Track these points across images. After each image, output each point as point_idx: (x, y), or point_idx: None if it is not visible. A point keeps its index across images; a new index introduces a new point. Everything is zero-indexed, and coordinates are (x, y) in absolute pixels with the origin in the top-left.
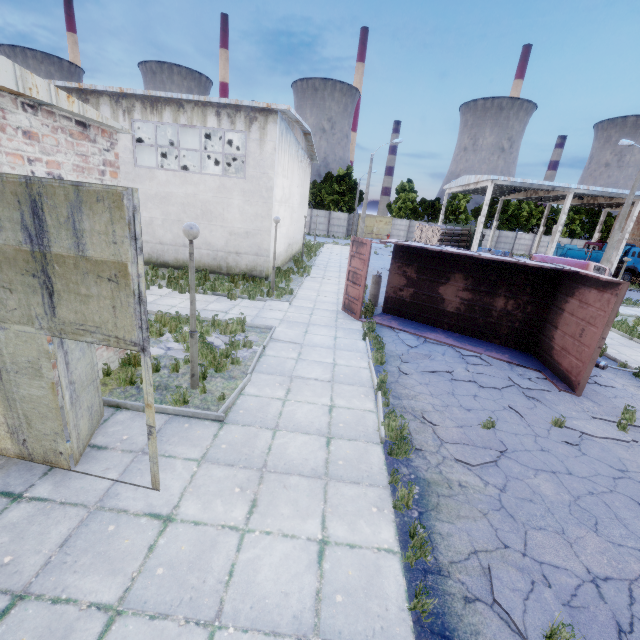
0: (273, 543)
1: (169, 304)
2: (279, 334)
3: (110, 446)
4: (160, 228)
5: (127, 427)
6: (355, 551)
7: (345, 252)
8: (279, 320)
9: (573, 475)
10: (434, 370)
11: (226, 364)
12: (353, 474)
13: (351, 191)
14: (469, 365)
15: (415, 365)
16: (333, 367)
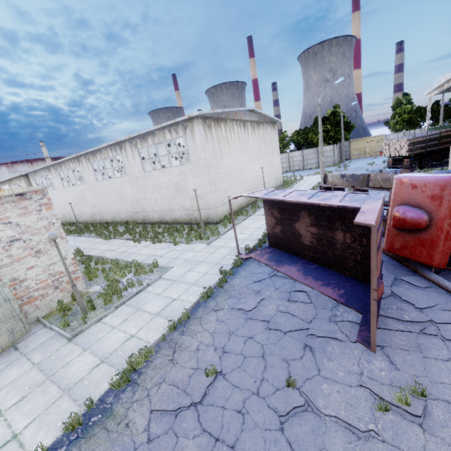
0: (0, 427)
1: (140, 253)
2: (169, 273)
3: (20, 349)
4: (161, 202)
5: (36, 338)
6: (18, 449)
7: (316, 181)
8: (185, 260)
9: (232, 450)
10: (240, 307)
11: (111, 299)
12: (81, 393)
13: (337, 125)
14: (285, 302)
15: (235, 301)
16: (172, 302)
